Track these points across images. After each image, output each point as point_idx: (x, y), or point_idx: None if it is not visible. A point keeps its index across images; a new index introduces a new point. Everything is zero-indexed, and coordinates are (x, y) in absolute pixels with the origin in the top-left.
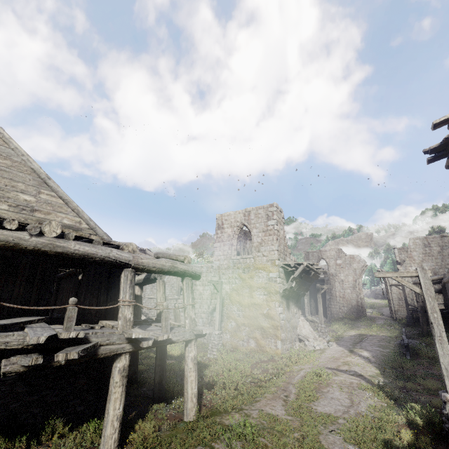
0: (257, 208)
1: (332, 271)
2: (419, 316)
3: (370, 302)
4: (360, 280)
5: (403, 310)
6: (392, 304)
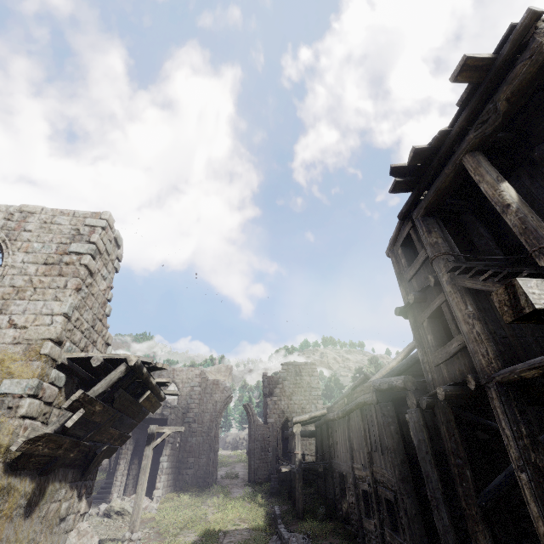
0: (55, 211)
1: (184, 405)
2: (297, 477)
3: (219, 455)
4: (219, 421)
5: (264, 467)
6: (253, 457)
